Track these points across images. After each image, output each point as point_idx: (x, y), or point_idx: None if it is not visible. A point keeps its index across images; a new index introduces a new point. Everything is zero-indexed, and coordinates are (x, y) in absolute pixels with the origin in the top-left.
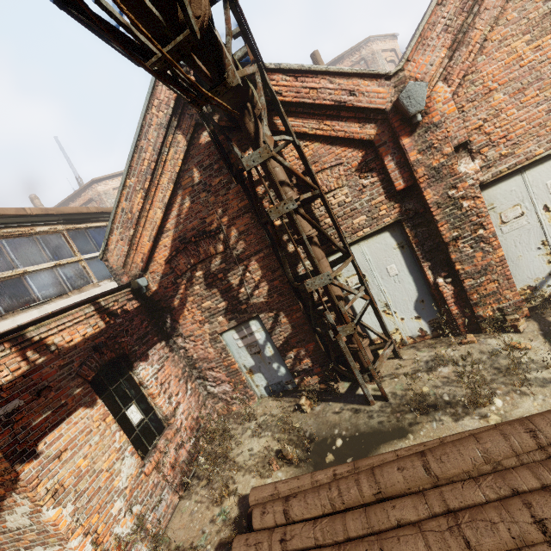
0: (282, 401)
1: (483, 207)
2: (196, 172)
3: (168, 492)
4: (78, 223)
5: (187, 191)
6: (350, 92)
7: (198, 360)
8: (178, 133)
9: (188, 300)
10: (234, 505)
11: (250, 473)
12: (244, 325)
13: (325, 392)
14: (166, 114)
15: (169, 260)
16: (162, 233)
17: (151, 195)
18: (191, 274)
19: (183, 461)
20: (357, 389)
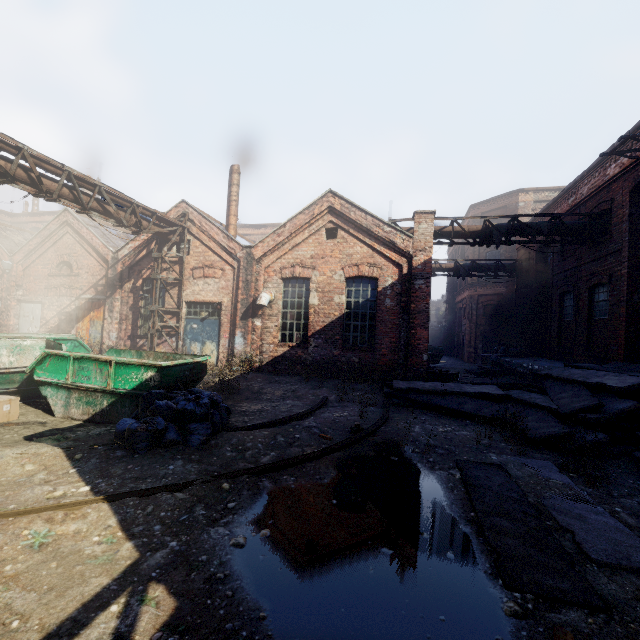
0: None
1: (12, 305)
2: None
3: None
4: None
5: None
6: (2, 254)
7: None
8: None
9: None
10: None
11: None
12: None
13: None
14: None
15: None
16: None
17: None
18: None
19: None
20: None
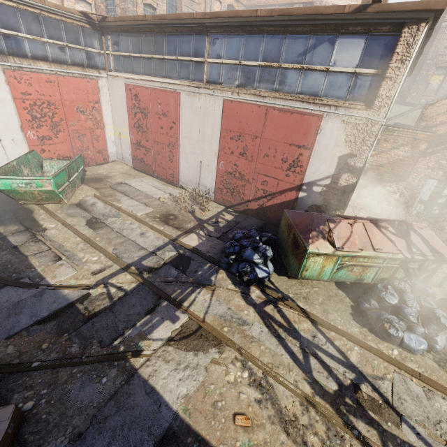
0: (426, 222)
1: None
2: None
3: None
4: None
5: None
6: None
7: None
8: None
9: (435, 154)
10: None
11: None
12: (446, 183)
13: None
14: None
15: None
16: None
17: None
18: None
19: None
20: None
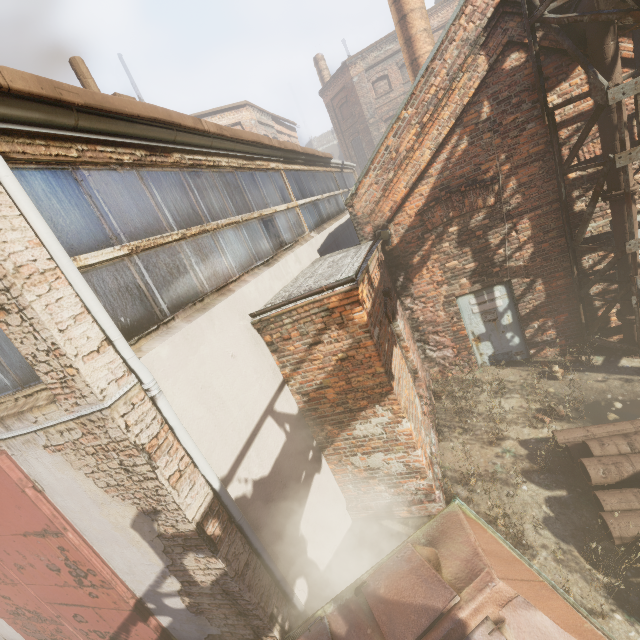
0: (516, 370)
1: None
2: (486, 106)
3: (433, 433)
4: (287, 163)
5: (467, 130)
6: None
7: (423, 323)
8: (480, 54)
9: (430, 258)
10: (517, 446)
11: (517, 425)
12: (487, 290)
13: (573, 363)
14: (478, 26)
15: (421, 211)
16: (421, 179)
17: (424, 131)
18: (443, 229)
19: (431, 412)
20: (618, 362)
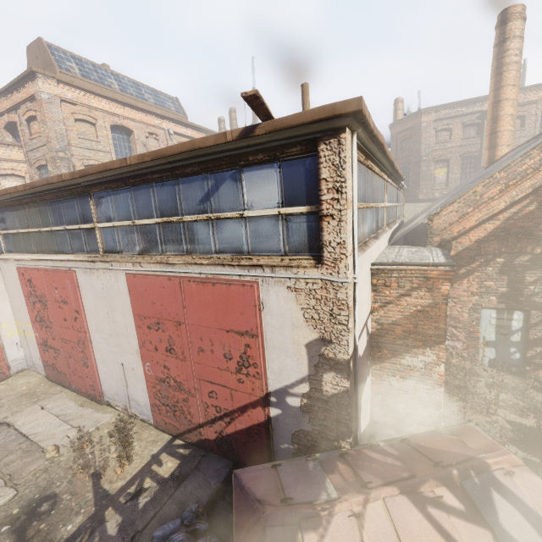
0: (510, 376)
1: None
2: None
3: None
4: (388, 177)
5: (539, 199)
6: None
7: (448, 316)
8: None
9: (473, 274)
10: (504, 422)
11: (506, 410)
12: (508, 311)
13: None
14: None
15: (481, 240)
16: (489, 219)
17: (506, 190)
18: (492, 257)
19: None
20: None
